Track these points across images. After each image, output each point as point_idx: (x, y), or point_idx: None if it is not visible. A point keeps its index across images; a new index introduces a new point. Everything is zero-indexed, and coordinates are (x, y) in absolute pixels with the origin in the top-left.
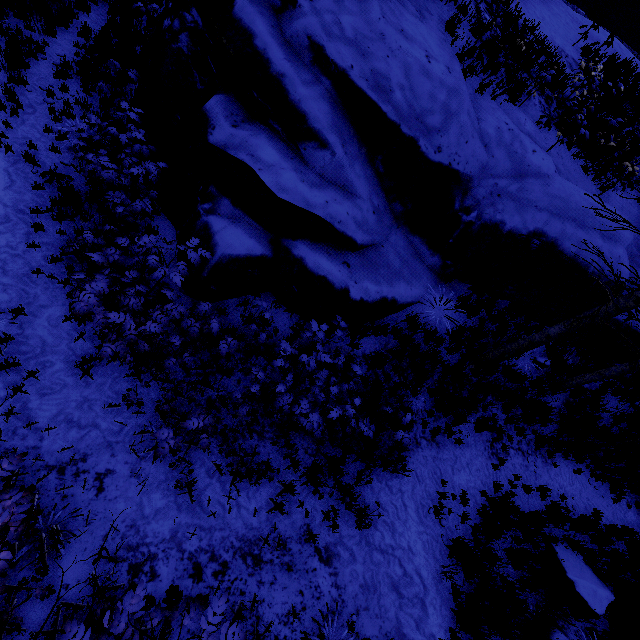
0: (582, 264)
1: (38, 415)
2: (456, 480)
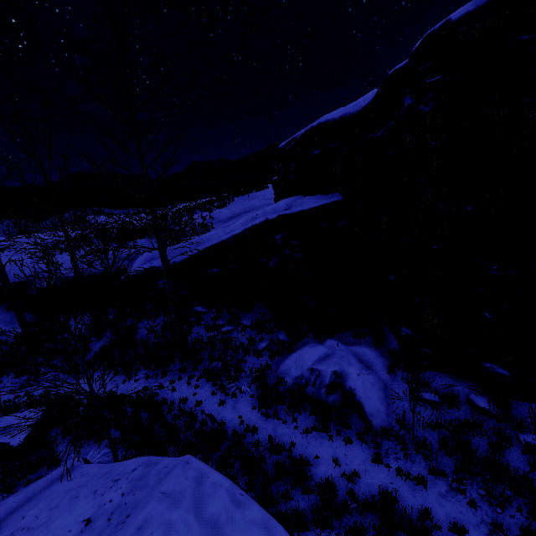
0: None
1: None
2: None
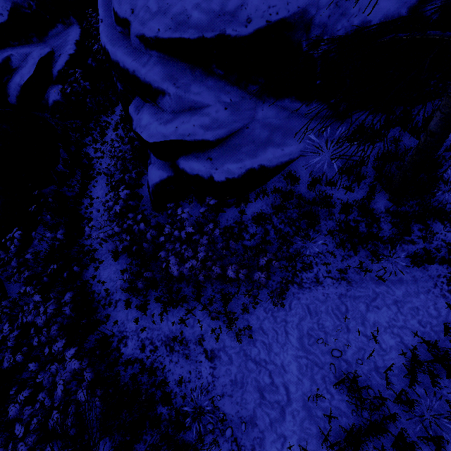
0: None
1: (102, 277)
2: (370, 317)
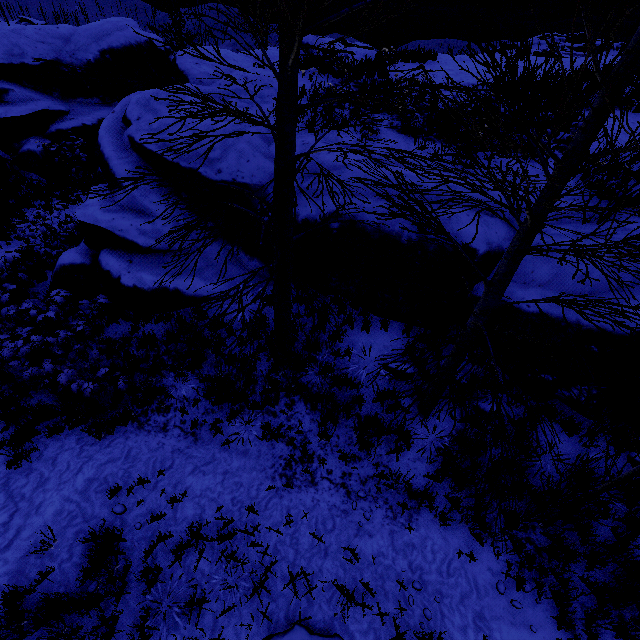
0: (392, 234)
1: None
2: (189, 481)
